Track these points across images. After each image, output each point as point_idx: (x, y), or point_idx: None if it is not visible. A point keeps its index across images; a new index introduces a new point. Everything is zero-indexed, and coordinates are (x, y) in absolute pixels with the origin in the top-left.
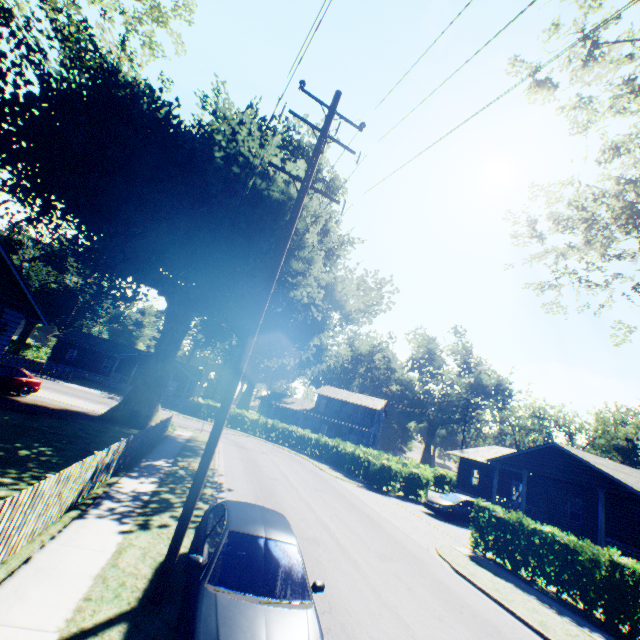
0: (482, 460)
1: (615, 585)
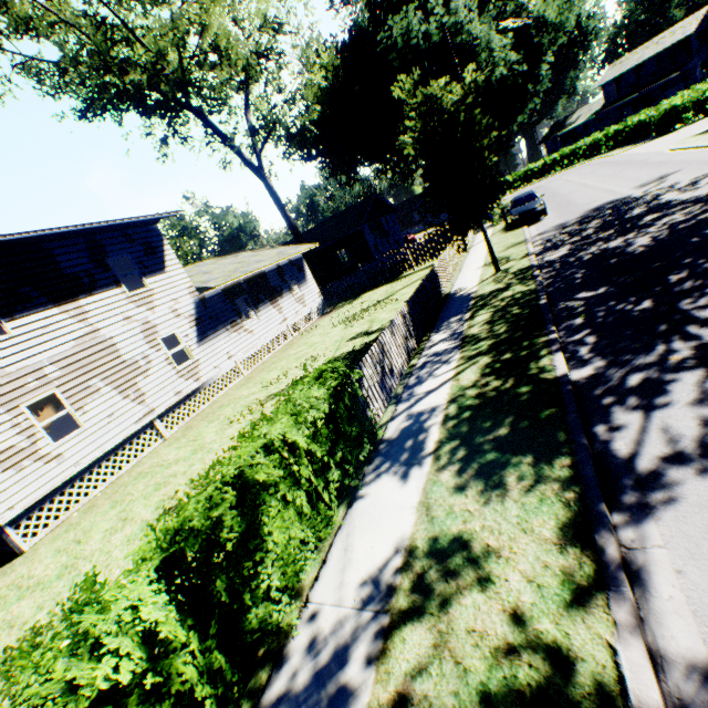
0: None
1: None
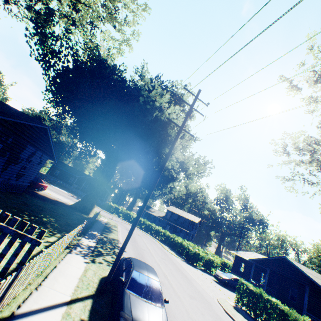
0: (247, 259)
1: None
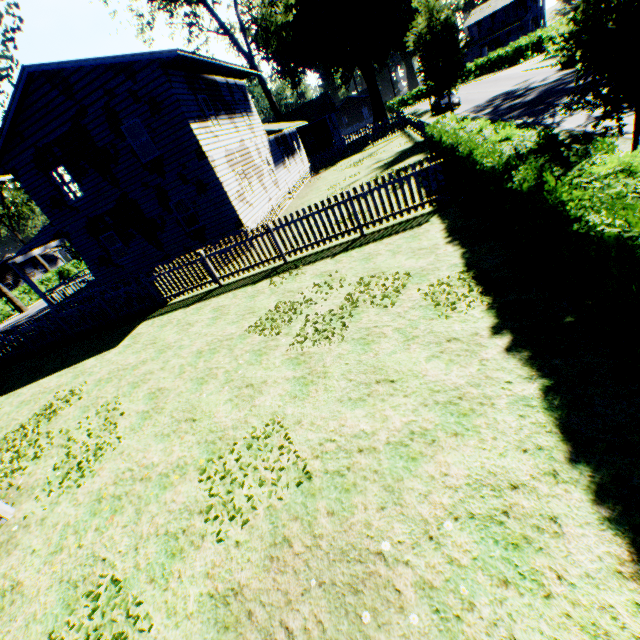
0: None
1: None
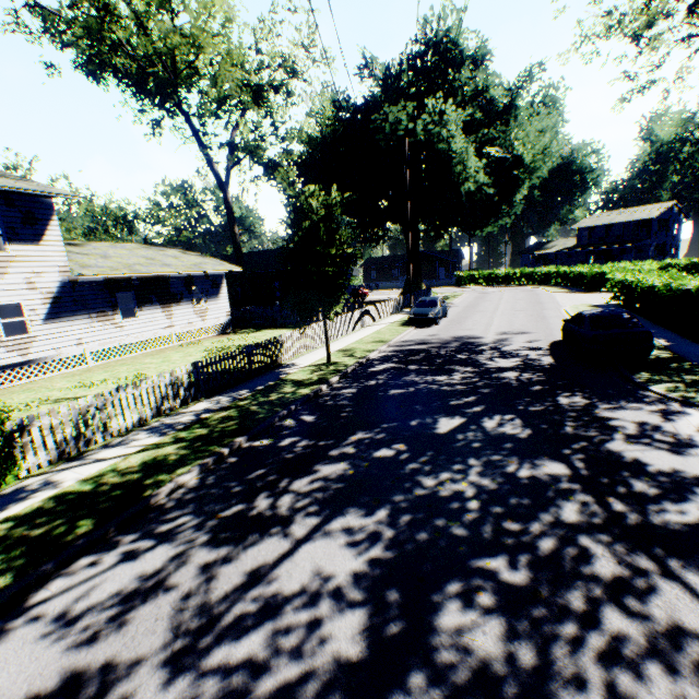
0: None
1: (640, 291)
